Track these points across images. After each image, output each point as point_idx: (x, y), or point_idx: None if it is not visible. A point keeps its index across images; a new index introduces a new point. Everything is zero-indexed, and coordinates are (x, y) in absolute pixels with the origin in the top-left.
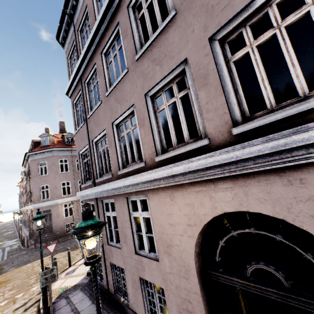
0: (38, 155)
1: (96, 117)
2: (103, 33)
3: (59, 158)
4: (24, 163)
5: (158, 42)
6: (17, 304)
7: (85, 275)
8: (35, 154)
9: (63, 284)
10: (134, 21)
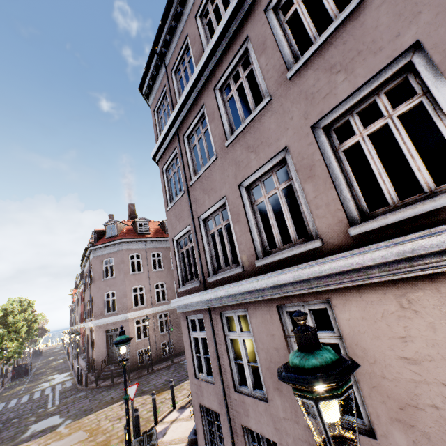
0: (103, 249)
1: (207, 180)
2: (218, 60)
3: (129, 252)
4: (84, 262)
5: (337, 37)
6: None
7: (185, 444)
8: (98, 248)
9: None
10: (278, 26)
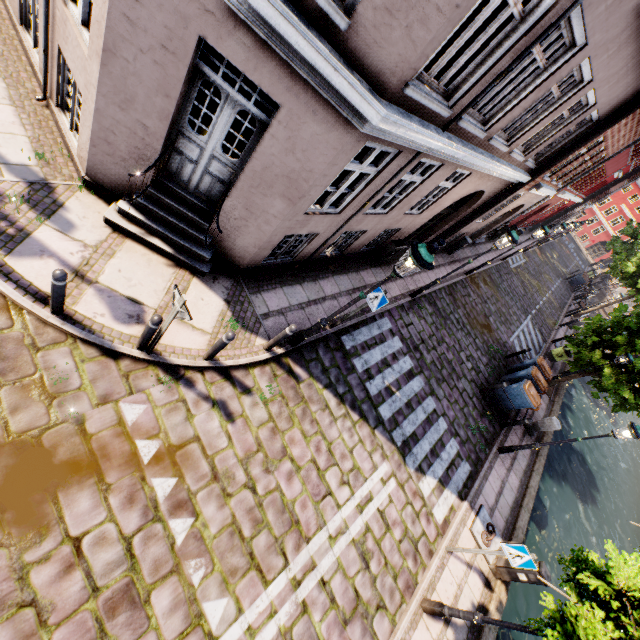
0: None
1: None
2: None
3: None
4: None
5: None
6: (209, 426)
7: (198, 281)
8: None
9: (204, 326)
10: None
